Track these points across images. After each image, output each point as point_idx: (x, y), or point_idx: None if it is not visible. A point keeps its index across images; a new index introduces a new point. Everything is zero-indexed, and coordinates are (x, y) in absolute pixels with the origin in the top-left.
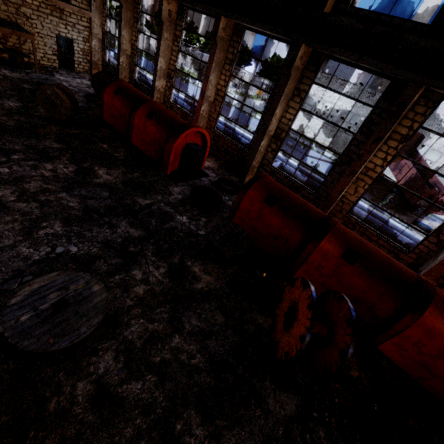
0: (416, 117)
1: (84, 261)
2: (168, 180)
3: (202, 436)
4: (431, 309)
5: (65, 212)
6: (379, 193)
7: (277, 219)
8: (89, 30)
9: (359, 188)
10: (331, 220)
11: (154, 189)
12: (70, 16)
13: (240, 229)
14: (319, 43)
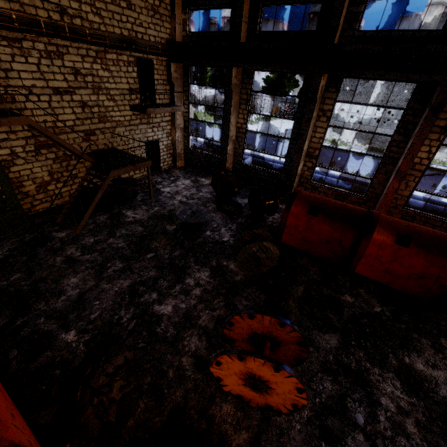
0: None
1: None
2: None
3: None
4: None
5: None
6: None
7: None
8: (170, 123)
9: None
10: None
11: None
12: (155, 116)
13: None
14: None
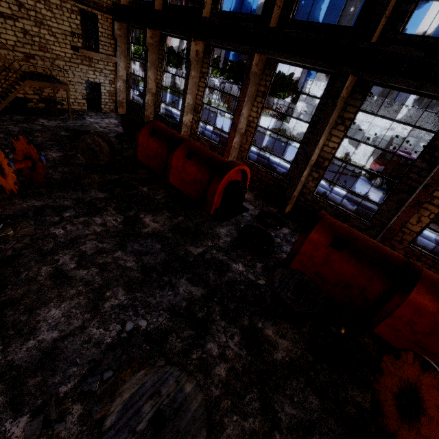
0: None
1: (157, 338)
2: (212, 221)
3: None
4: None
5: (125, 275)
6: None
7: (350, 266)
8: (114, 73)
9: (422, 217)
10: (414, 265)
11: (202, 234)
12: (98, 63)
13: (306, 278)
14: (370, 73)
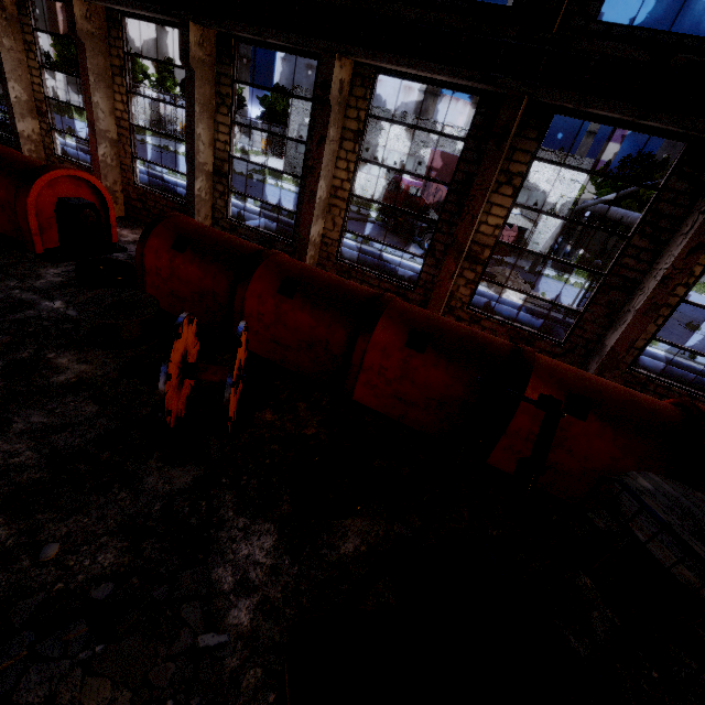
0: (359, 104)
1: None
2: (39, 261)
3: (5, 536)
4: (383, 322)
5: None
6: None
7: (194, 268)
8: None
9: (336, 218)
10: (266, 251)
11: (5, 275)
12: None
13: (144, 296)
14: (208, 17)
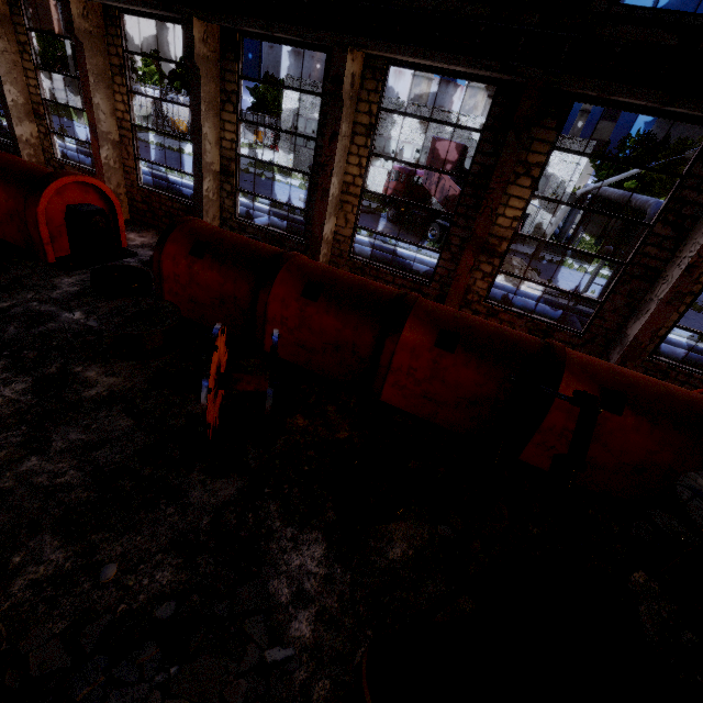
0: (371, 97)
1: None
2: (52, 271)
3: (62, 558)
4: (410, 323)
5: None
6: (434, 236)
7: (214, 273)
8: None
9: (348, 215)
10: (286, 254)
11: (21, 287)
12: None
13: (165, 304)
14: (213, 13)
